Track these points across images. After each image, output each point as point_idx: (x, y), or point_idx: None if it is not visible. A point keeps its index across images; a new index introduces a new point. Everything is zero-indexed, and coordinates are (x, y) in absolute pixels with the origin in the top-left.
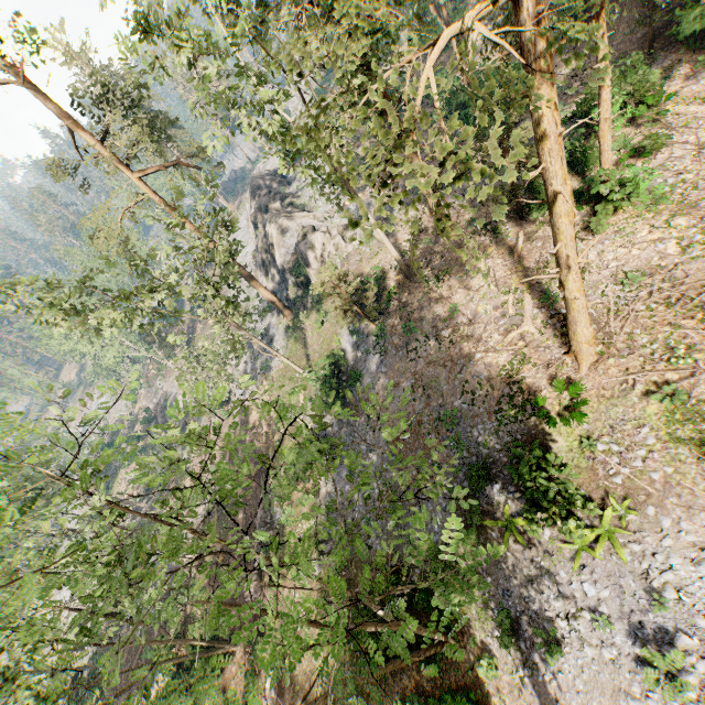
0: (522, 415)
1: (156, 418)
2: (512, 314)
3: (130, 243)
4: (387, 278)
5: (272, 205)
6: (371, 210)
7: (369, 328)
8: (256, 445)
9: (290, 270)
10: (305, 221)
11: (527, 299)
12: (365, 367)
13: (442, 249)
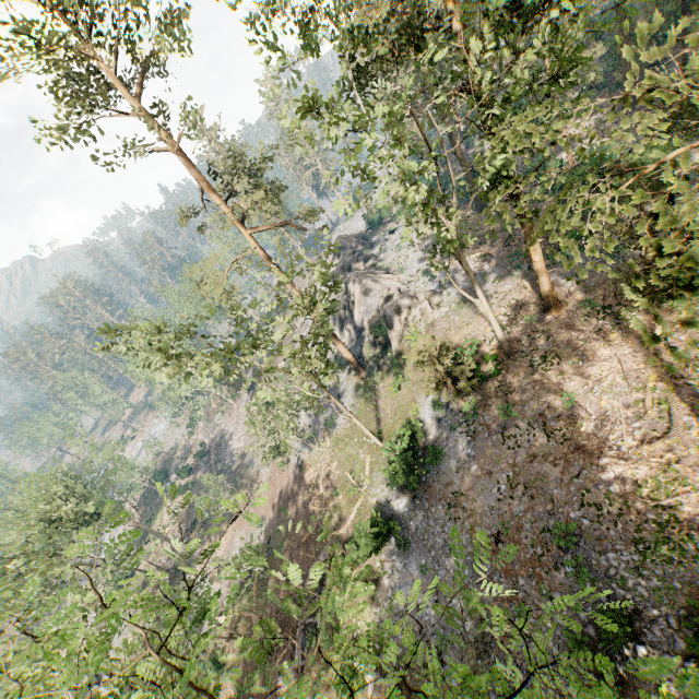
0: (680, 555)
1: (209, 453)
2: (652, 417)
3: (233, 292)
4: (479, 351)
5: (355, 264)
6: (461, 279)
7: (455, 402)
8: (309, 507)
9: (370, 329)
10: (389, 283)
11: (672, 401)
12: (446, 445)
13: (548, 328)
